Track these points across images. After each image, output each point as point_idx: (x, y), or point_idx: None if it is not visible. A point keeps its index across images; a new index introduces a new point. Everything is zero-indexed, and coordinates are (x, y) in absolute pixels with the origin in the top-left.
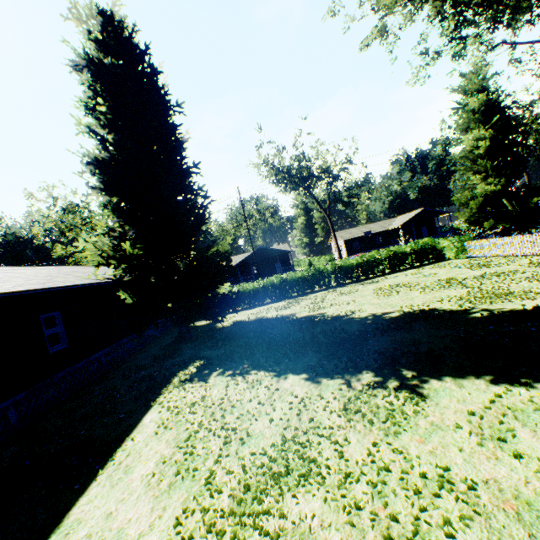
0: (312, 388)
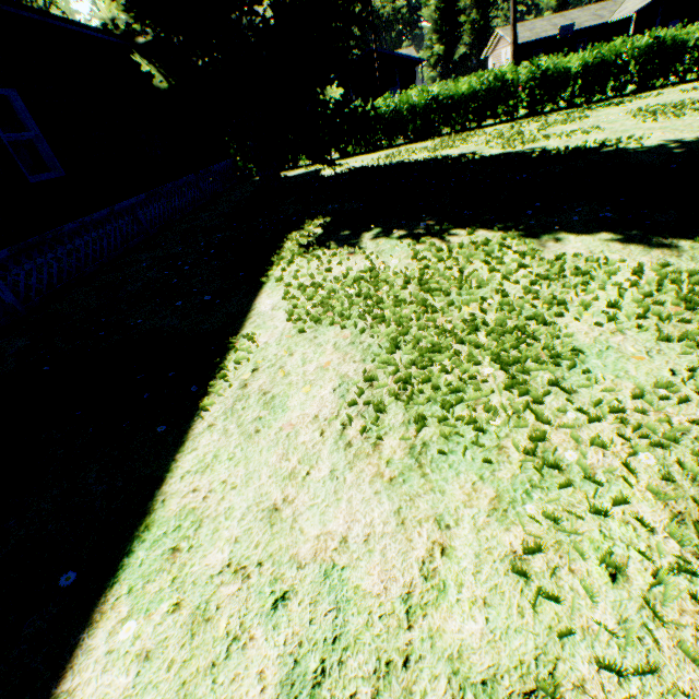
0: (664, 258)
